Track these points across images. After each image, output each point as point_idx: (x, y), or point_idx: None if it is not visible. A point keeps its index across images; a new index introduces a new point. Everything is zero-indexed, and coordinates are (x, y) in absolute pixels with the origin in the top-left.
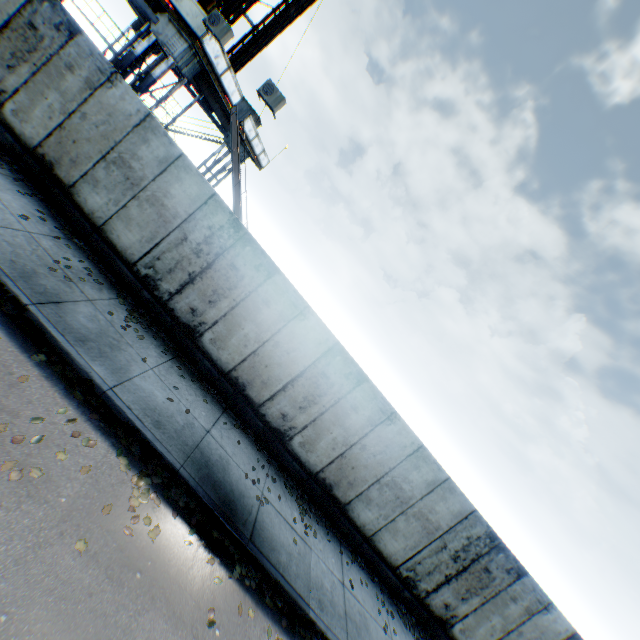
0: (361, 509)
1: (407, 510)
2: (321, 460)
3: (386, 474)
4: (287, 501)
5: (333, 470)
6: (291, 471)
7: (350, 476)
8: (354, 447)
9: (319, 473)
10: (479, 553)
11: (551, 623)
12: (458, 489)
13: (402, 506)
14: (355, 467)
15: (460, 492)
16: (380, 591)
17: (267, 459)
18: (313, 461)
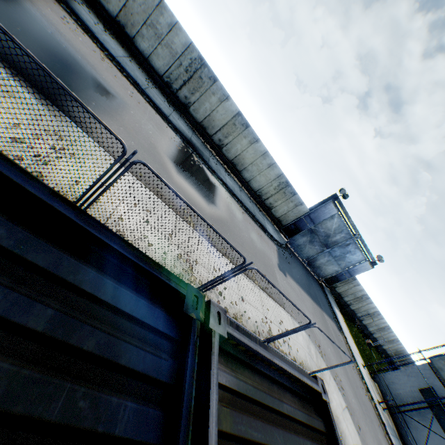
0: (140, 42)
1: (161, 43)
2: (115, 10)
3: (148, 20)
4: (96, 20)
5: (122, 17)
6: (102, 17)
7: (131, 21)
8: (129, 1)
9: (116, 19)
10: (197, 69)
11: (230, 107)
12: (183, 30)
13: (159, 40)
14: (132, 15)
15: (184, 32)
16: (153, 83)
17: (86, 3)
18: (112, 11)
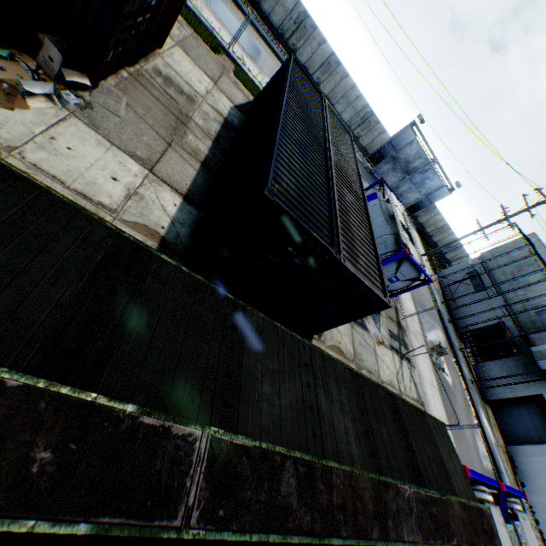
0: (263, 6)
1: (278, 4)
2: None
3: None
4: None
5: None
6: None
7: None
8: None
9: None
10: (302, 21)
11: (326, 50)
12: None
13: (276, 3)
14: None
15: None
16: (271, 37)
17: None
18: None
